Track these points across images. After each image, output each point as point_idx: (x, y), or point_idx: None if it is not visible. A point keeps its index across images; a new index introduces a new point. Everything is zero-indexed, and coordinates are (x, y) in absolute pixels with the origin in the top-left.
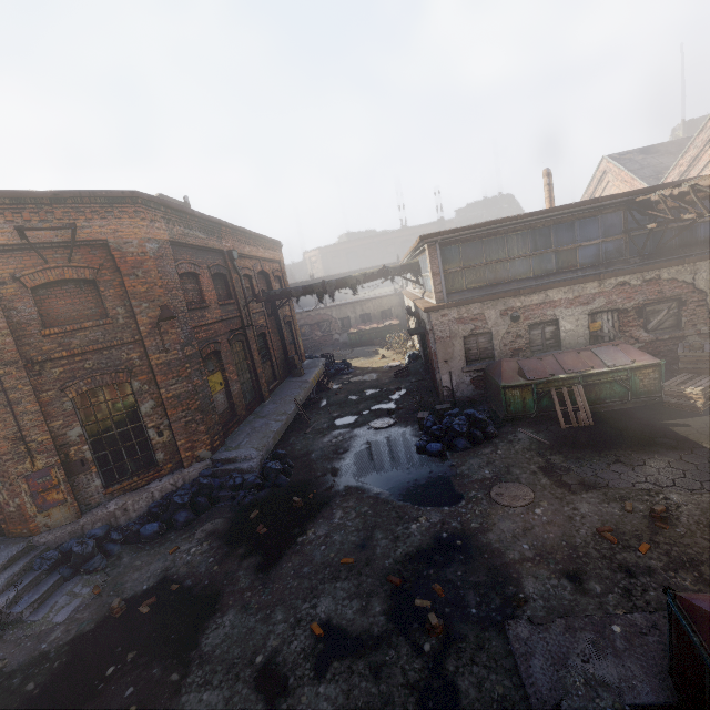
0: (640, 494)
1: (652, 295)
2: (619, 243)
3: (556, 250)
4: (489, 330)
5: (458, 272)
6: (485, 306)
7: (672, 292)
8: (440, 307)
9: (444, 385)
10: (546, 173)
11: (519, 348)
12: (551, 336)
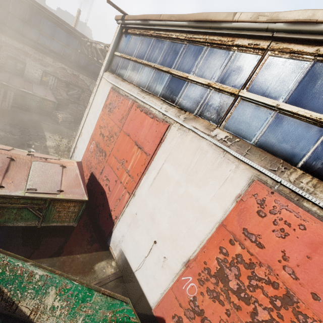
0: None
1: (74, 81)
2: (72, 52)
3: (40, 31)
4: None
5: None
6: None
7: (81, 85)
8: None
9: None
10: (78, 11)
11: None
12: (20, 70)
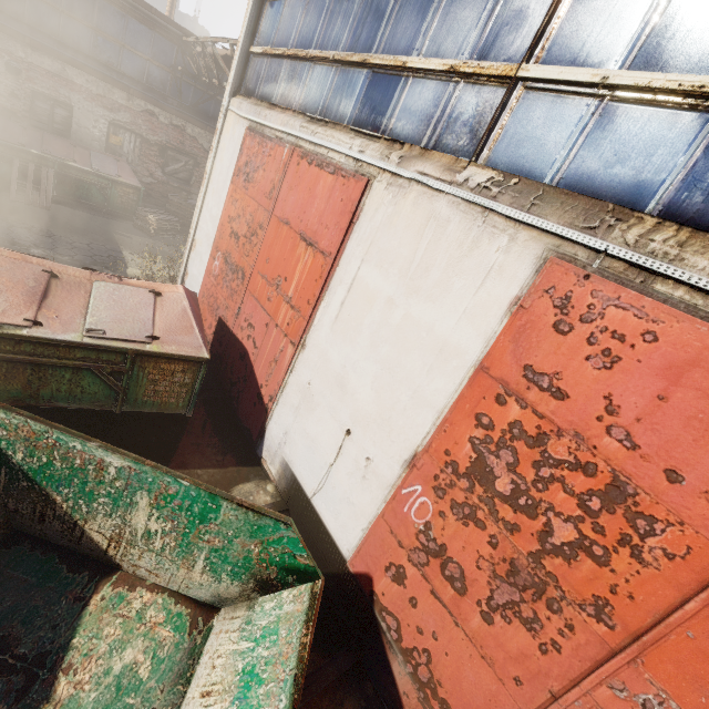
0: (6, 242)
1: (175, 142)
2: (165, 75)
3: (95, 29)
4: None
5: None
6: None
7: (192, 149)
8: None
9: None
10: None
11: (14, 112)
12: (63, 122)
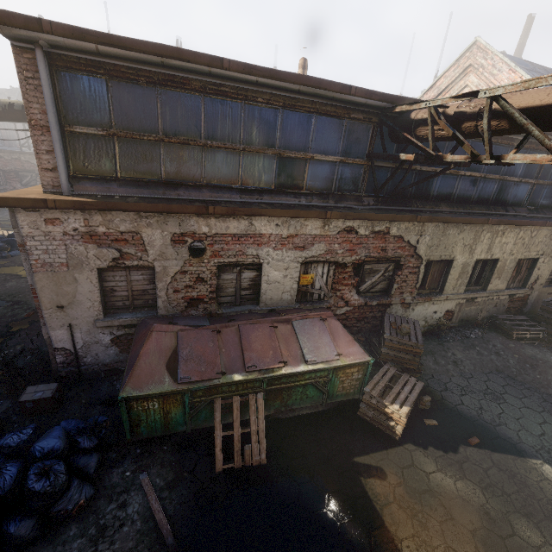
0: None
1: (376, 252)
2: (358, 171)
3: (279, 153)
4: (150, 263)
5: (101, 138)
6: (143, 221)
7: (395, 252)
8: (38, 203)
9: (57, 346)
10: (302, 64)
11: (200, 297)
12: (250, 285)
